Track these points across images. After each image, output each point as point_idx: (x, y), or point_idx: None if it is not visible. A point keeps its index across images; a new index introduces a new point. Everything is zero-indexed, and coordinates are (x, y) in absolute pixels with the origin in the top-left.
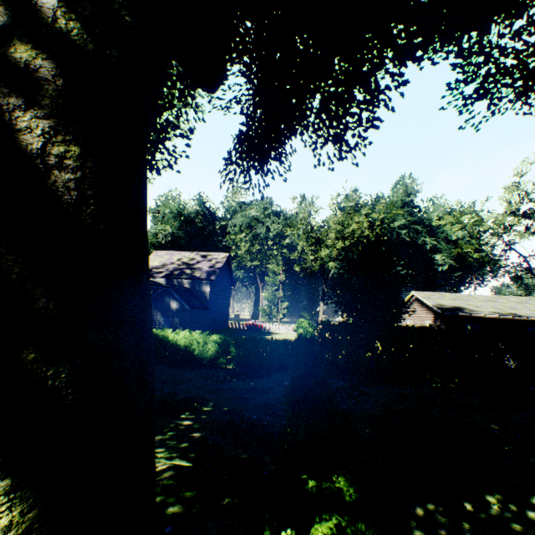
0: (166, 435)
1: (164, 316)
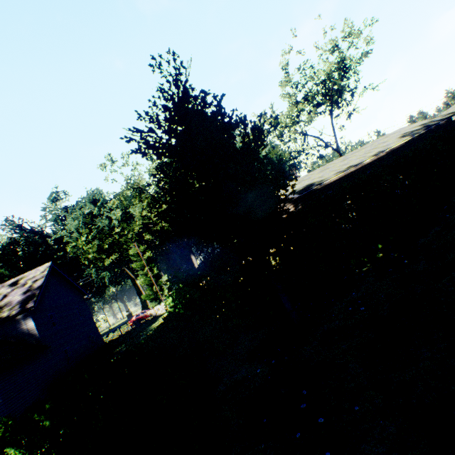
0: None
1: None
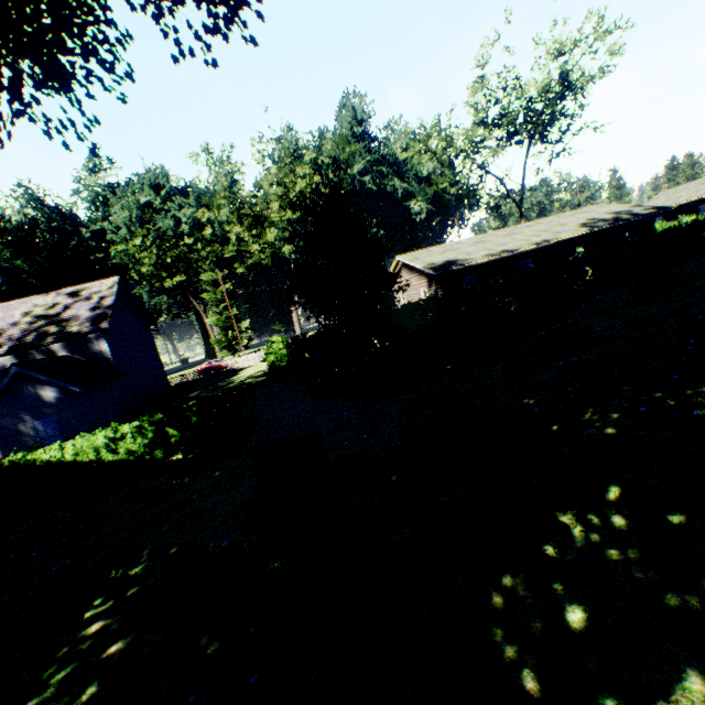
0: (47, 689)
1: (39, 418)
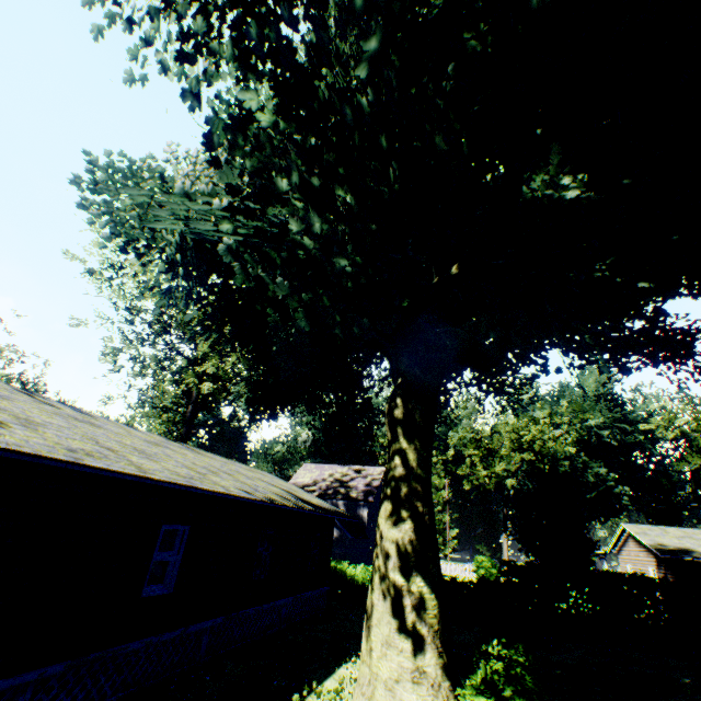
0: None
1: None
